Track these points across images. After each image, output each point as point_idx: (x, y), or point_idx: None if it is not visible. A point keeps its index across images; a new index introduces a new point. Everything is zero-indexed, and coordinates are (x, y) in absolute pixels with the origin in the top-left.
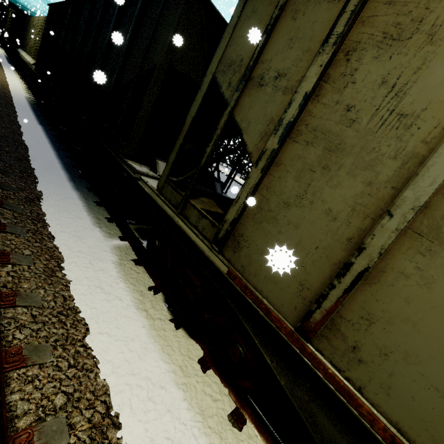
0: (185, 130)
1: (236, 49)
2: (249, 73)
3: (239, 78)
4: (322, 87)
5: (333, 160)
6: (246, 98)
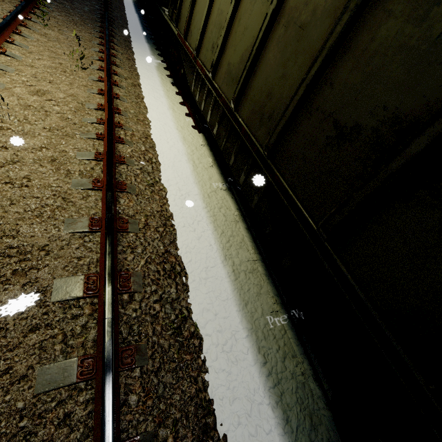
0: None
1: None
2: None
3: None
4: None
5: None
6: None
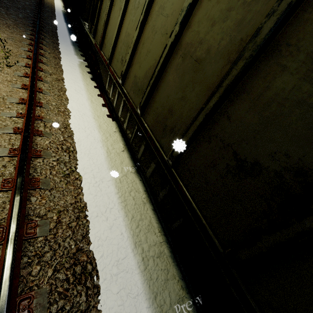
0: None
1: None
2: None
3: None
4: None
5: None
6: None
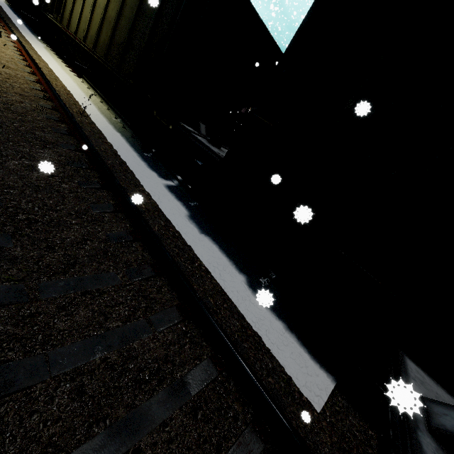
0: None
1: None
2: None
3: None
4: None
5: None
6: None
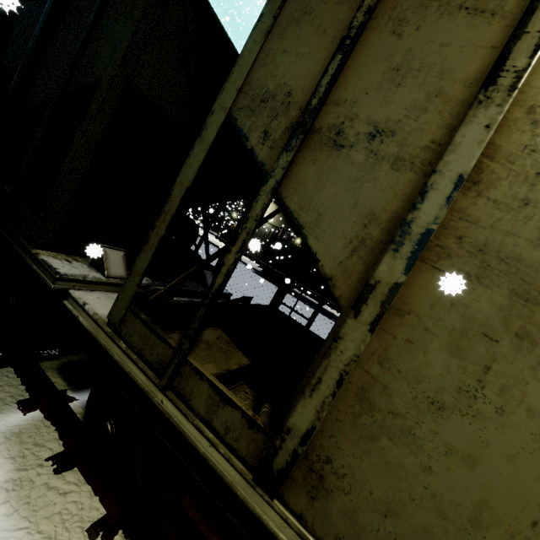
0: (171, 210)
1: (274, 72)
2: (311, 119)
3: (287, 126)
4: (485, 167)
5: (539, 322)
6: (307, 165)
